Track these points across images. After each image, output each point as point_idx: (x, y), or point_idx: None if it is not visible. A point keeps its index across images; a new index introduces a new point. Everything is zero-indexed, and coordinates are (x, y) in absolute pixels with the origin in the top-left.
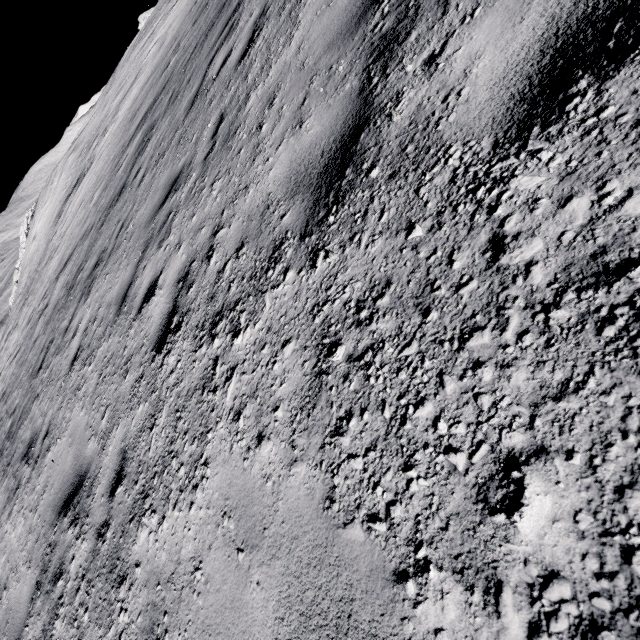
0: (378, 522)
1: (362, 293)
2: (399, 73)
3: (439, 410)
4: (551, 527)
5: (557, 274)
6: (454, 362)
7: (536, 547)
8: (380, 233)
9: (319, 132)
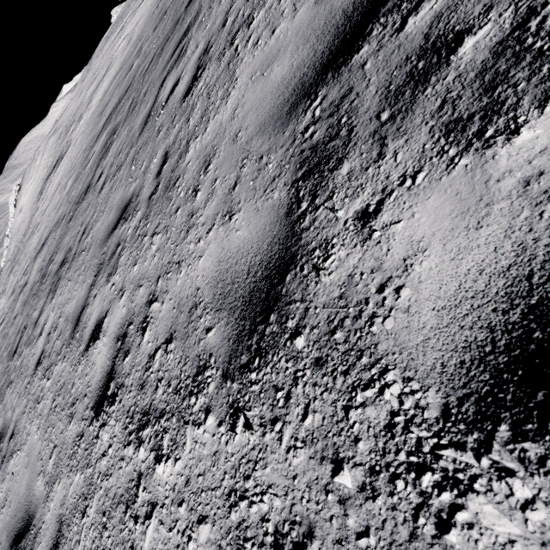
0: None
1: (281, 520)
2: (329, 213)
3: None
4: None
5: None
6: None
7: None
8: (303, 442)
9: (246, 239)
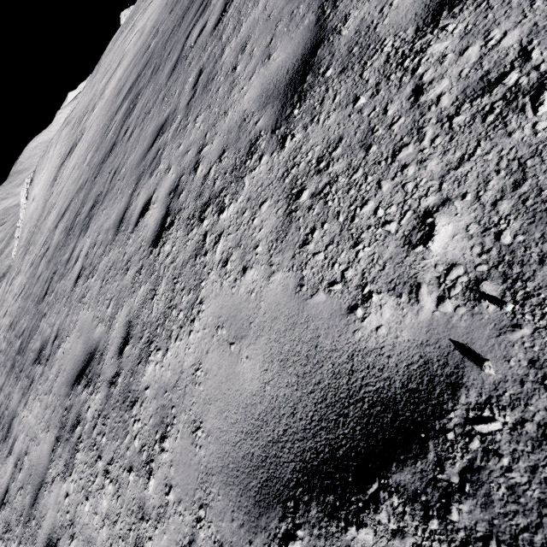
0: (336, 285)
1: (321, 152)
2: (346, 2)
3: (378, 203)
4: (452, 240)
5: (457, 96)
6: (388, 171)
7: (442, 255)
8: (334, 110)
9: (284, 58)
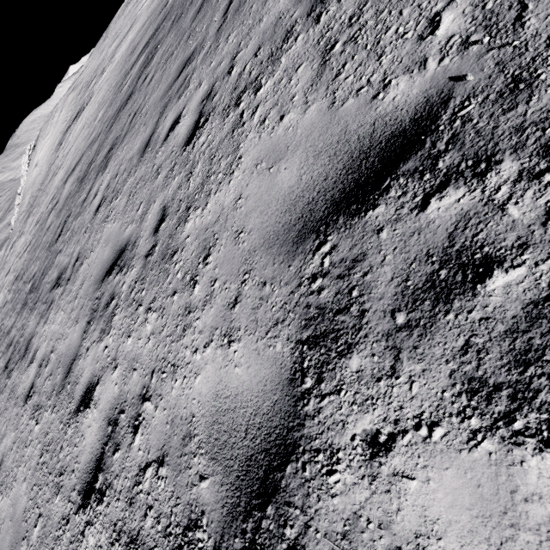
0: (362, 89)
1: (353, 12)
2: None
3: (399, 25)
4: (452, 23)
5: None
6: (408, 2)
7: (445, 35)
8: None
9: None
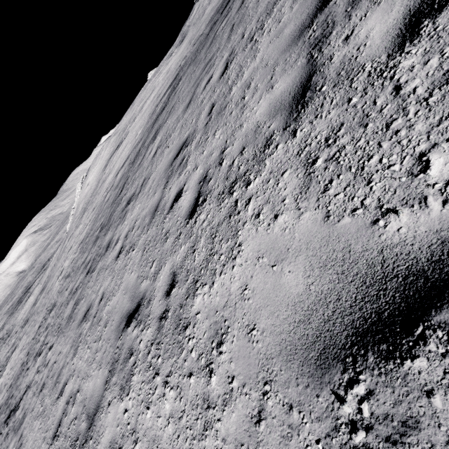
0: None
1: None
2: None
3: None
4: None
5: None
6: None
7: None
8: None
9: None
